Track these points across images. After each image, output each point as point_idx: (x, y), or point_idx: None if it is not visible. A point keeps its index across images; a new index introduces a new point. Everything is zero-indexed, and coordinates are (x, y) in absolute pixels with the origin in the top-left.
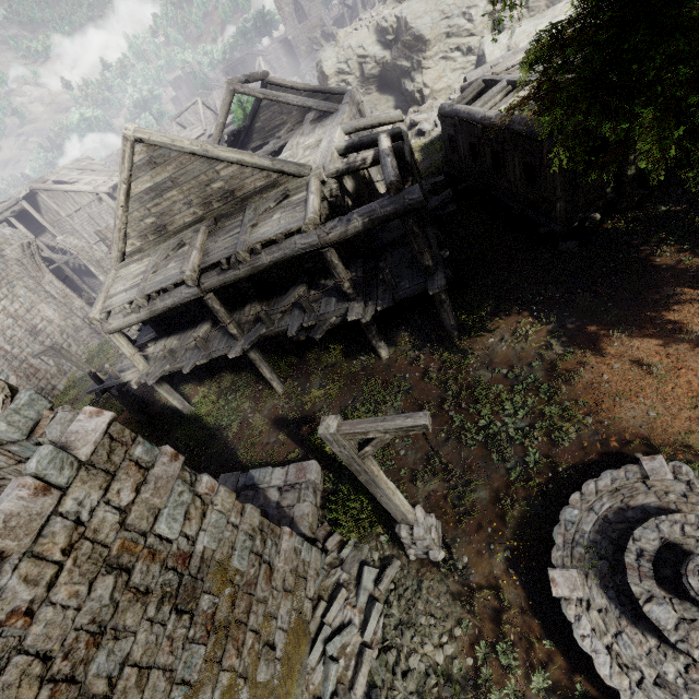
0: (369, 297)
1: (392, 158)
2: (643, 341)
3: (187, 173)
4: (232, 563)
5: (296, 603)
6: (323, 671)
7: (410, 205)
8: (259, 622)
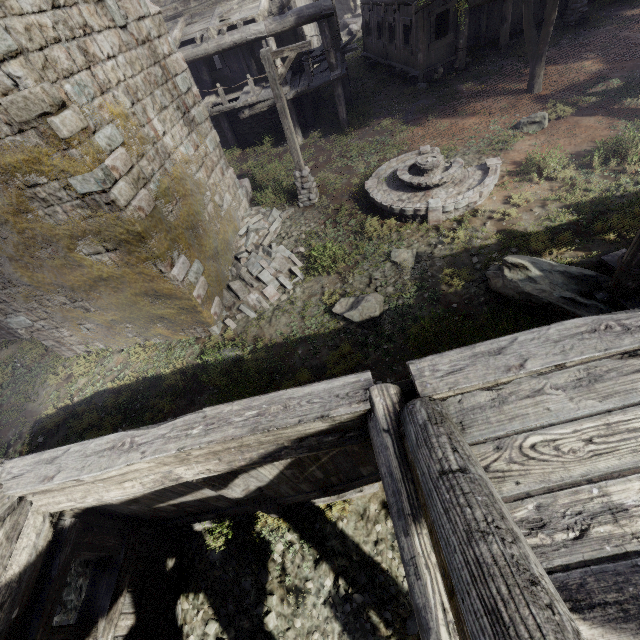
0: (294, 86)
1: None
2: (442, 119)
3: None
4: (206, 140)
5: (234, 205)
6: (246, 238)
7: (324, 11)
8: (216, 182)
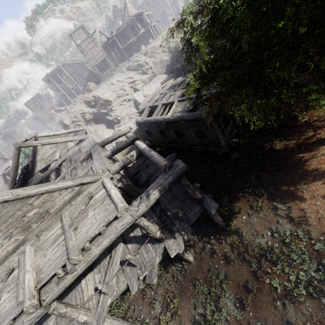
0: (173, 232)
1: (154, 151)
2: (314, 185)
3: (2, 216)
4: None
5: None
6: None
7: (180, 172)
8: None
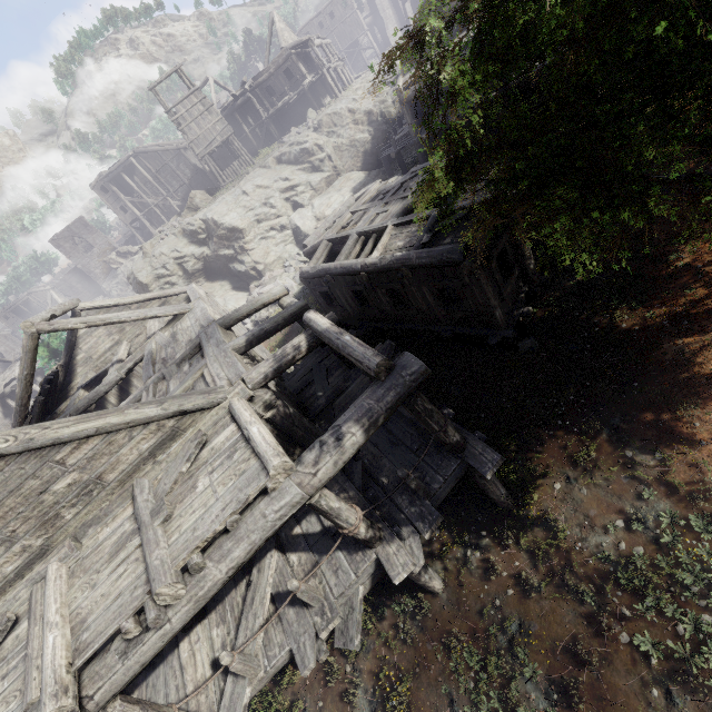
0: (396, 523)
1: (349, 335)
2: None
3: None
4: None
5: None
6: None
7: (413, 382)
8: None
